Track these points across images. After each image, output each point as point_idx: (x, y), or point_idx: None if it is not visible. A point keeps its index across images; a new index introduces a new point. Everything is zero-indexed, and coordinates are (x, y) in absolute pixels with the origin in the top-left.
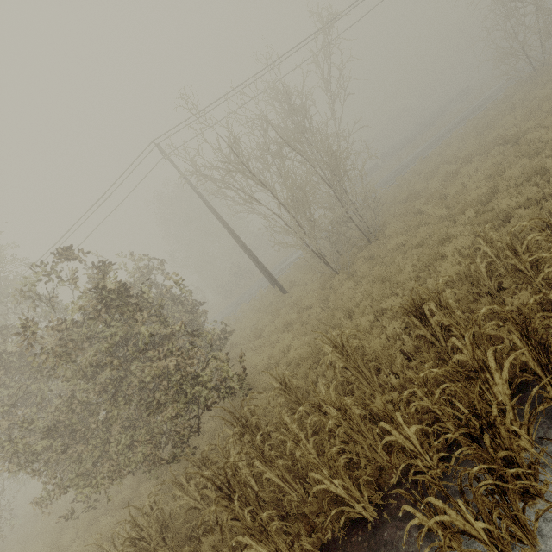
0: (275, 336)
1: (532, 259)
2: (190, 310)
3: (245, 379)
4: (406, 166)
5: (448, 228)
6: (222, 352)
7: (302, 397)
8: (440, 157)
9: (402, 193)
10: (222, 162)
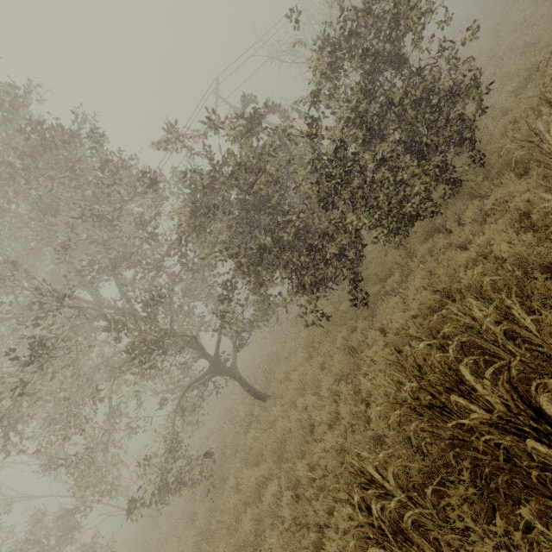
0: None
1: None
2: None
3: None
4: None
5: None
6: None
7: None
8: None
9: None
10: None
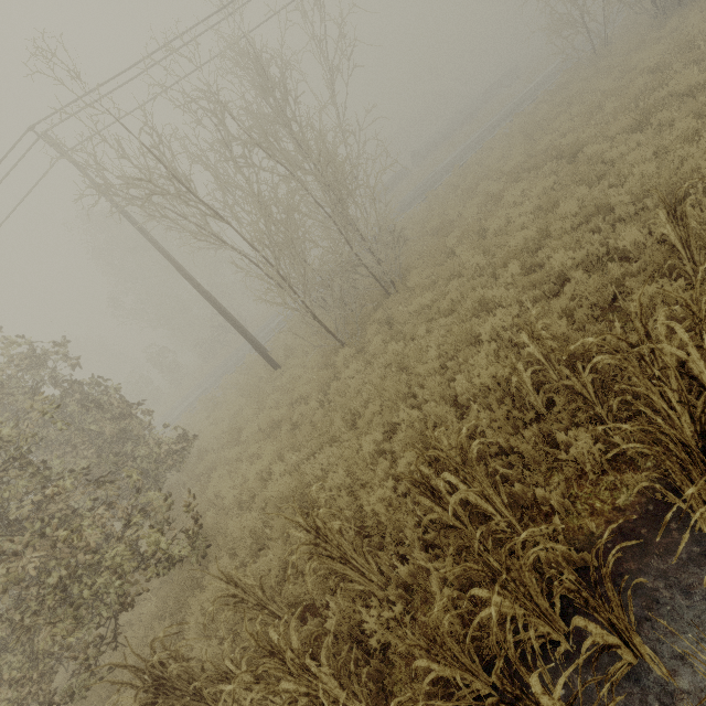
0: (255, 446)
1: (596, 378)
2: (120, 415)
3: (200, 533)
4: (440, 176)
5: (486, 291)
6: (186, 462)
7: (265, 597)
8: (481, 167)
9: (432, 220)
10: (133, 179)
